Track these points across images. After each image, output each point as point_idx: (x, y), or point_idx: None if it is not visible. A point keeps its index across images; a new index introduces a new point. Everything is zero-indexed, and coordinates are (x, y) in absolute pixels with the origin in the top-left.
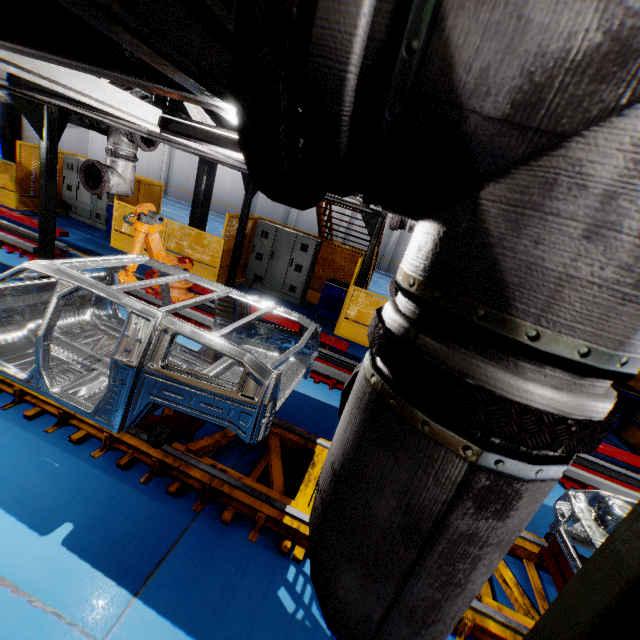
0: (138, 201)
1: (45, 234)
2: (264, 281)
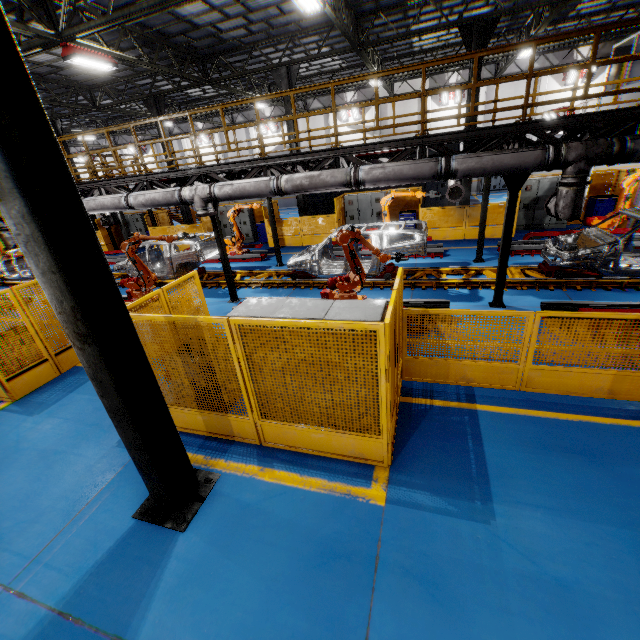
0: None
1: None
2: None
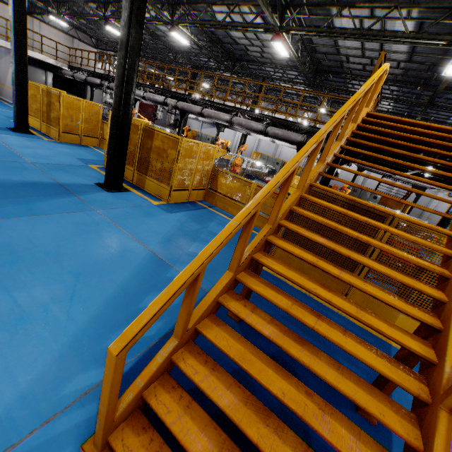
0: (296, 174)
1: None
2: None
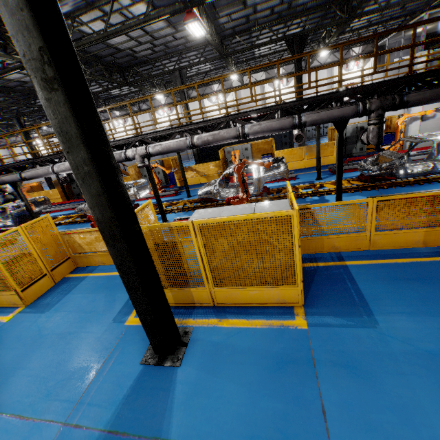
0: (34, 191)
1: (5, 209)
2: (80, 194)
